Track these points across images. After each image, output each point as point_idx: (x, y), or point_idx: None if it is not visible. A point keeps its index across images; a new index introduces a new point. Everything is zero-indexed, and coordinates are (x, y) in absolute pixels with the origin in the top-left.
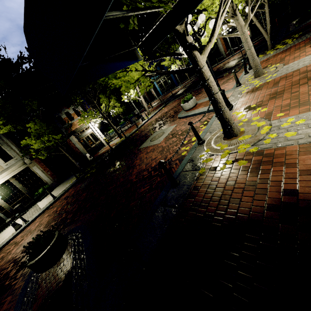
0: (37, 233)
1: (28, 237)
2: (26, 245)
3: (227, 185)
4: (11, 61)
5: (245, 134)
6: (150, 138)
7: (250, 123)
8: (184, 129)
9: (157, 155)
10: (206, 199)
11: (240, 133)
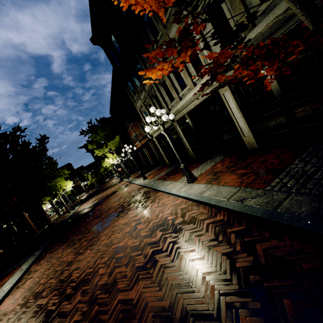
0: None
1: None
2: None
3: None
4: None
5: None
6: None
7: None
8: None
9: None
10: None
11: None
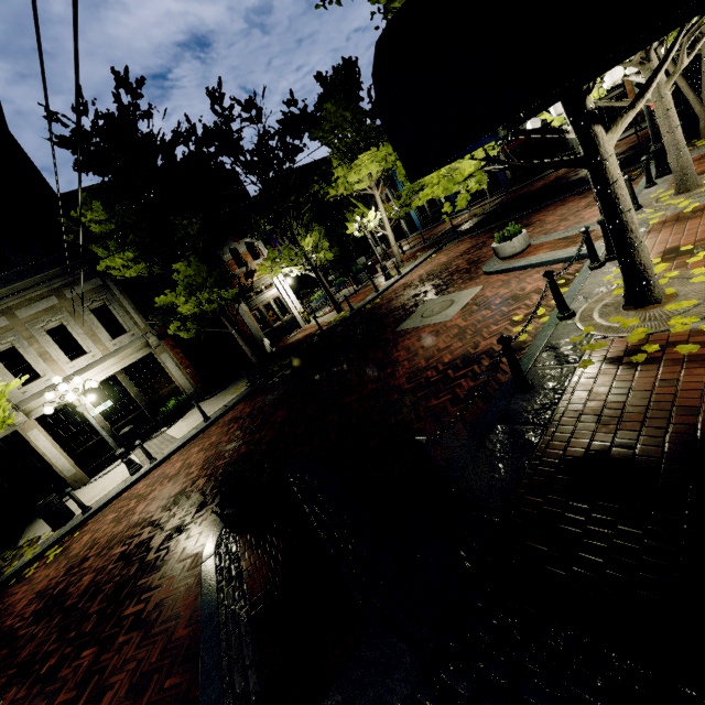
0: (187, 480)
1: (167, 487)
2: (168, 499)
3: (657, 387)
4: (163, 140)
5: (680, 299)
6: (419, 312)
7: (689, 280)
8: (508, 293)
9: (451, 342)
10: (611, 411)
11: (666, 298)
